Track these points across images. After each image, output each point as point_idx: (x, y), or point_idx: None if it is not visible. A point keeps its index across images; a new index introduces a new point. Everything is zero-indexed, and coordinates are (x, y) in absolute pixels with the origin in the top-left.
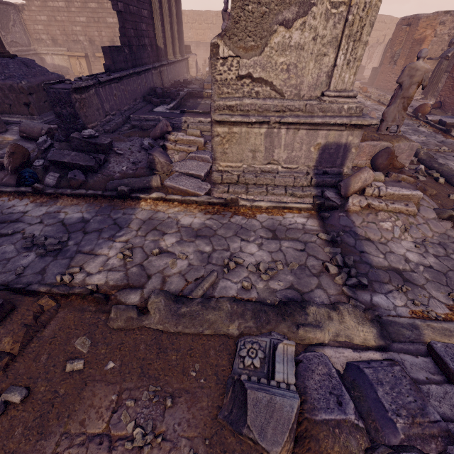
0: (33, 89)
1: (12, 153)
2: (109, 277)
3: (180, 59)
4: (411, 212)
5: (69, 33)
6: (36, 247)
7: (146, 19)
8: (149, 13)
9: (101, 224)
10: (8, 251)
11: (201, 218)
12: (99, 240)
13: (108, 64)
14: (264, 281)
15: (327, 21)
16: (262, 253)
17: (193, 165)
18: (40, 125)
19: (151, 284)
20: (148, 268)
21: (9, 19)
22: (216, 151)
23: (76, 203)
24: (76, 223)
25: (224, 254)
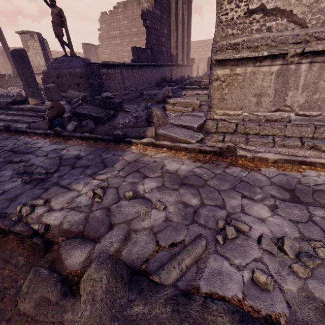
0: (83, 75)
1: (51, 107)
2: (67, 217)
3: (186, 64)
4: None
5: (120, 57)
6: (27, 174)
7: (165, 35)
8: (168, 32)
9: (89, 161)
10: (5, 175)
11: (189, 165)
12: (81, 175)
13: (134, 59)
14: (296, 278)
15: None
16: (280, 221)
17: (187, 119)
18: (79, 93)
19: (109, 239)
20: (114, 214)
21: (90, 53)
22: (213, 97)
23: (80, 144)
24: (71, 159)
25: (217, 212)
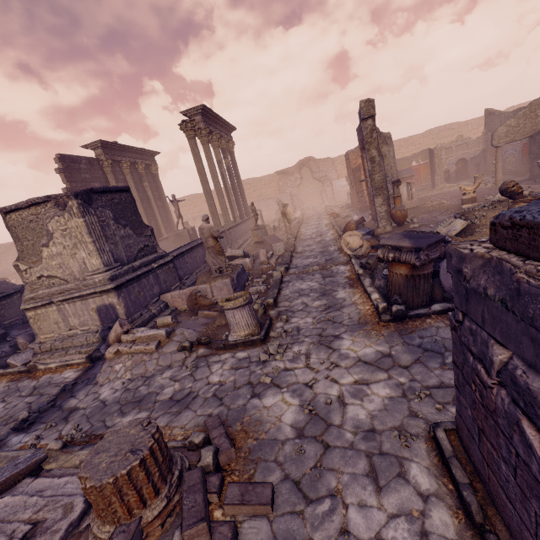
0: None
1: None
2: None
3: (164, 237)
4: (149, 350)
5: None
6: None
7: None
8: None
9: None
10: None
11: (1, 386)
12: None
13: None
14: None
15: (65, 238)
16: None
17: None
18: None
19: None
20: None
21: None
22: (35, 328)
23: None
24: None
25: None
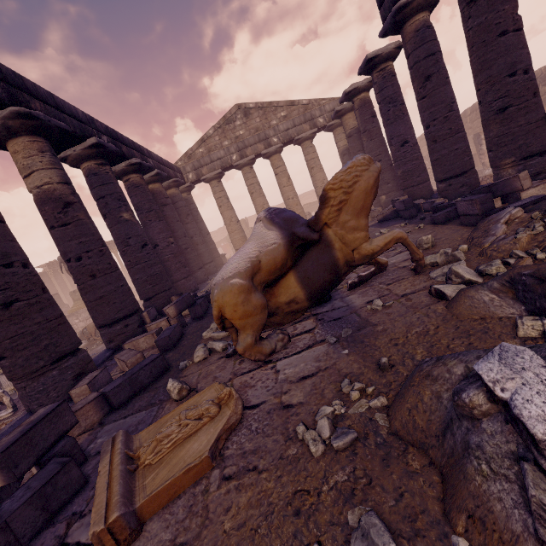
0: None
1: None
2: None
3: None
4: None
5: None
6: None
7: None
8: None
9: None
10: None
11: None
12: None
13: None
14: None
15: None
16: None
17: None
18: None
19: None
20: None
21: None
22: None
23: None
24: None
25: None
